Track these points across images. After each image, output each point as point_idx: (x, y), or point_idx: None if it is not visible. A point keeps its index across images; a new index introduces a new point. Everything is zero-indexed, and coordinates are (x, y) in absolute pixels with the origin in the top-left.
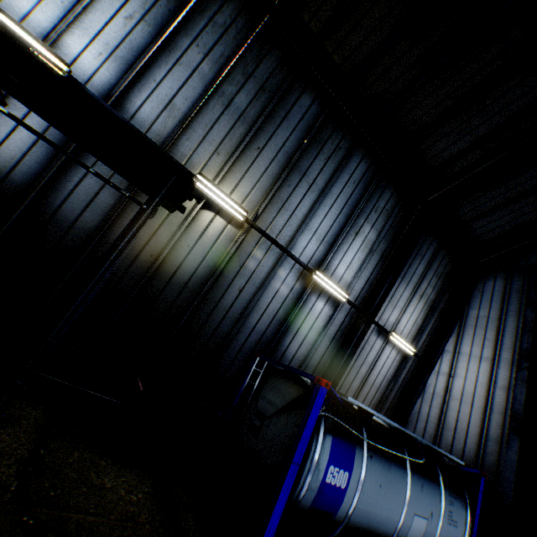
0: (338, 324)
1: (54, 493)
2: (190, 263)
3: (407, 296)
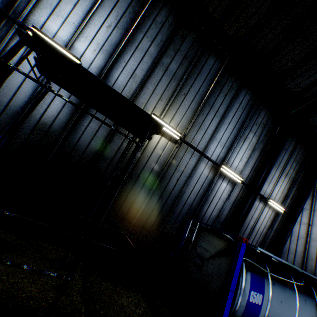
0: (235, 196)
1: (102, 312)
2: (149, 166)
3: (277, 175)
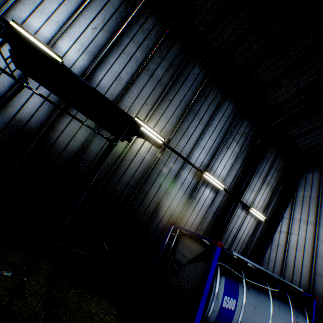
0: (218, 203)
1: (65, 318)
2: (131, 169)
3: (259, 184)
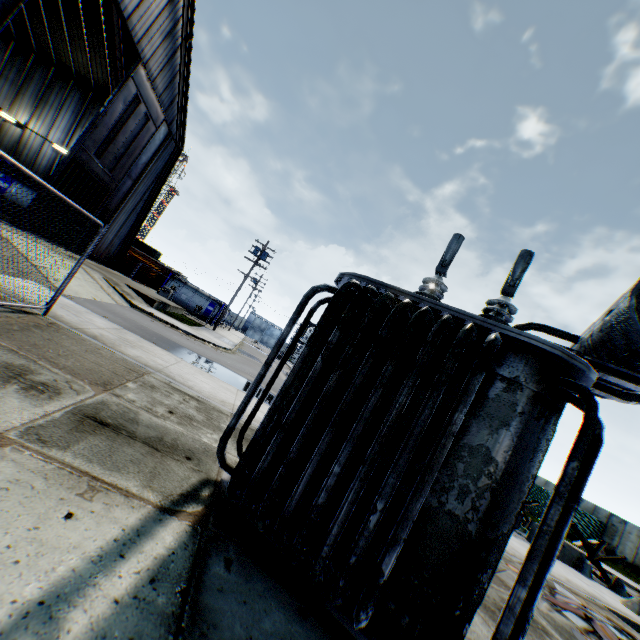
0: None
1: None
2: (6, 144)
3: None
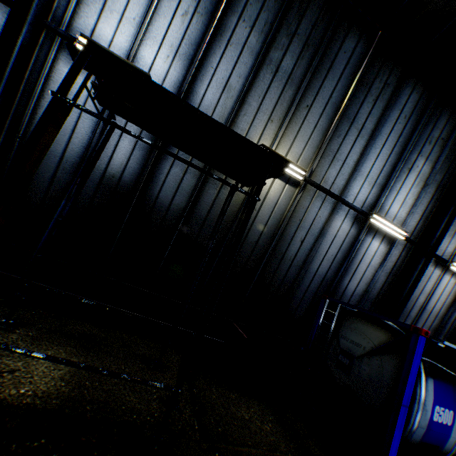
0: (393, 260)
1: (221, 429)
2: (258, 224)
3: None
